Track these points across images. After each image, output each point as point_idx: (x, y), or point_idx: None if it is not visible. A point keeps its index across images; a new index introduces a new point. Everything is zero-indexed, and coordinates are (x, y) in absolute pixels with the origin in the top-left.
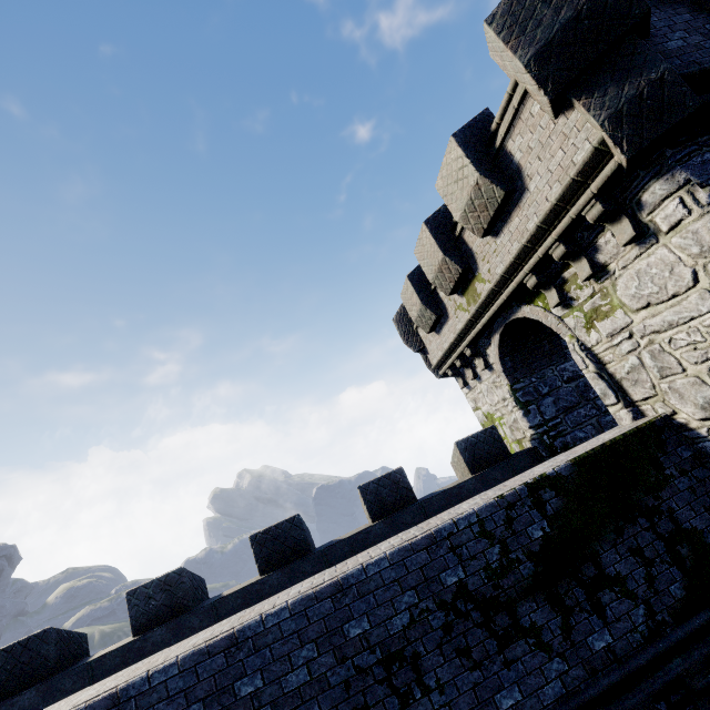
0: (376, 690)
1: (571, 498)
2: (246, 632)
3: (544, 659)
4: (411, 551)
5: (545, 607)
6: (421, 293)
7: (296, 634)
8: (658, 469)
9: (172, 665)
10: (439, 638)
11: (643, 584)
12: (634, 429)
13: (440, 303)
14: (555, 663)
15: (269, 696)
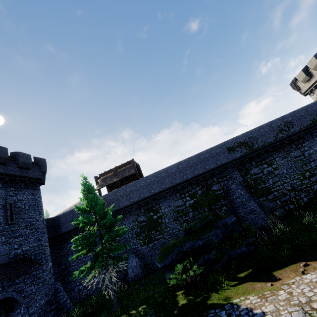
0: None
1: None
2: (307, 105)
3: None
4: None
5: None
6: (305, 73)
7: (314, 105)
8: None
9: (299, 108)
10: None
11: None
12: None
13: (311, 74)
14: None
15: (312, 110)
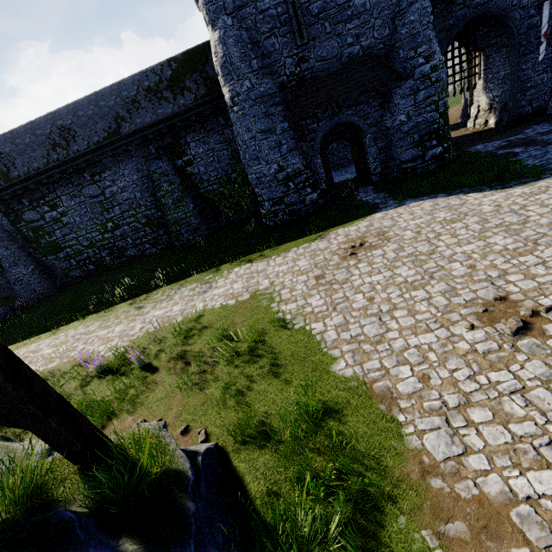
0: (131, 107)
1: (180, 65)
2: (99, 92)
3: (169, 104)
4: (135, 76)
5: (170, 93)
6: None
7: (110, 94)
8: (206, 58)
9: (84, 98)
10: (144, 98)
11: (195, 90)
12: (202, 43)
13: None
14: (171, 105)
15: (107, 106)
